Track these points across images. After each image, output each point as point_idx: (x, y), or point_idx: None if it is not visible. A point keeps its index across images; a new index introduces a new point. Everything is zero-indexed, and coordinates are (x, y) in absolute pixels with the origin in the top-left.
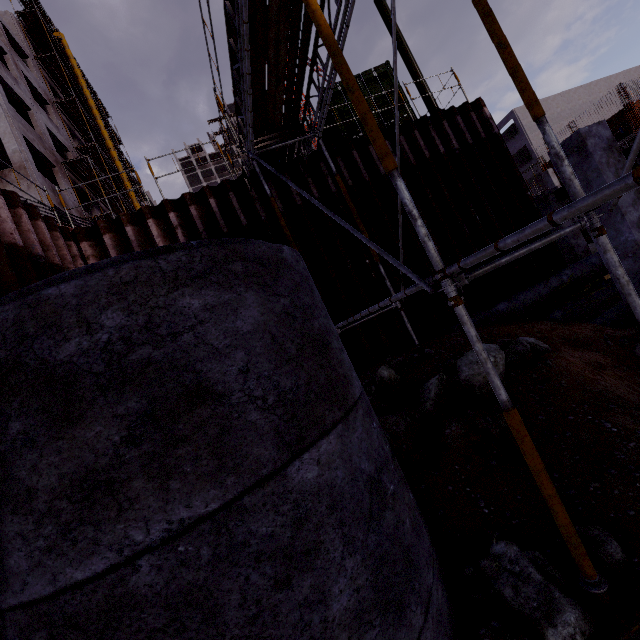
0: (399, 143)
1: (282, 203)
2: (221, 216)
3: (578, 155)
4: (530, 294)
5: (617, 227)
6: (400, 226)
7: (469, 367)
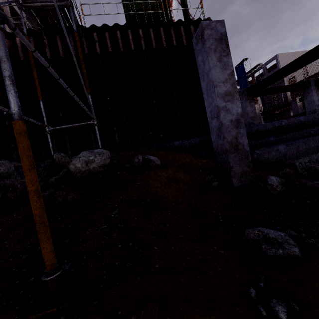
0: (149, 33)
1: (63, 51)
2: (21, 50)
3: (201, 41)
4: (197, 139)
5: (212, 95)
6: (76, 64)
7: (74, 159)
